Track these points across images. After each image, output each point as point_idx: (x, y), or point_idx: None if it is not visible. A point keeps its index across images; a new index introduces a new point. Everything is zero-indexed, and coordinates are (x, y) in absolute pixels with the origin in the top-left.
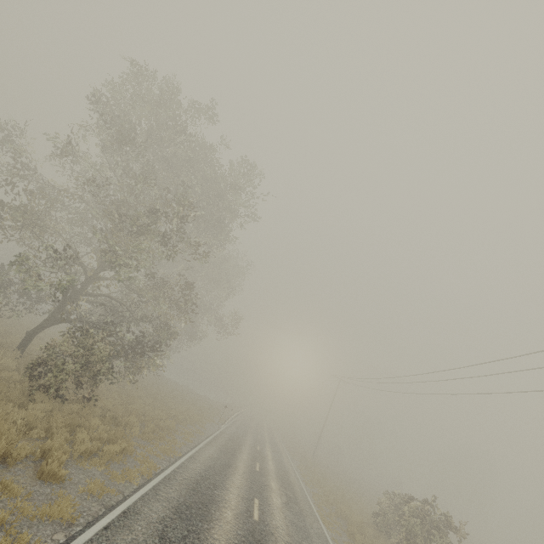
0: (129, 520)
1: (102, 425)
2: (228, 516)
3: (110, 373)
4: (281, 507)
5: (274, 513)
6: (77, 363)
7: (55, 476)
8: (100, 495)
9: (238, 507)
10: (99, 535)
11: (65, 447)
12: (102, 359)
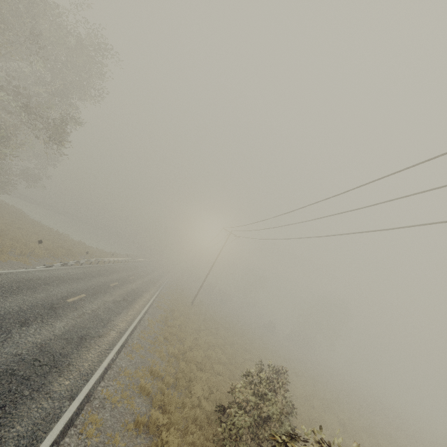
0: None
1: None
2: None
3: None
4: None
5: None
6: None
7: None
8: None
9: None
10: None
11: None
12: None
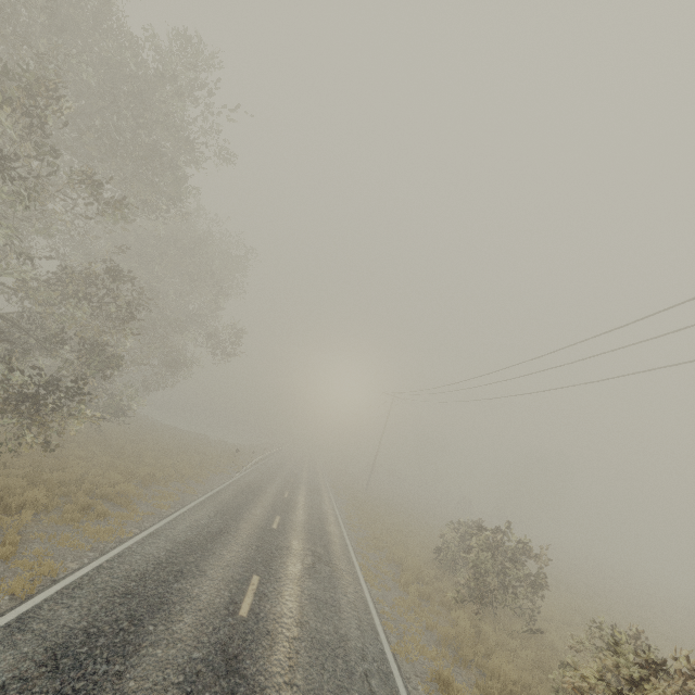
0: None
1: None
2: (183, 627)
3: None
4: (299, 577)
5: (282, 592)
6: None
7: None
8: None
9: (213, 601)
10: None
11: None
12: None
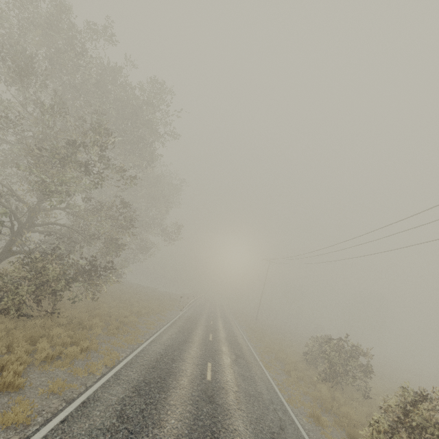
0: (88, 408)
1: (64, 332)
2: (184, 382)
3: (67, 288)
4: (231, 365)
5: (224, 371)
6: (31, 285)
7: (12, 386)
8: (60, 392)
9: (193, 373)
10: (54, 430)
11: (25, 358)
12: (56, 278)
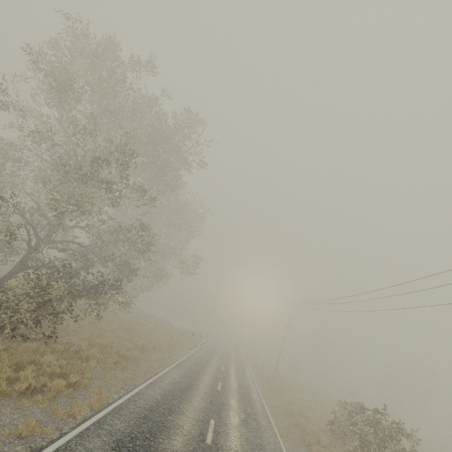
0: None
1: (55, 360)
2: (177, 443)
3: (69, 311)
4: (238, 426)
5: (229, 433)
6: (33, 303)
7: None
8: (28, 436)
9: (191, 431)
10: None
11: (3, 387)
12: (60, 298)
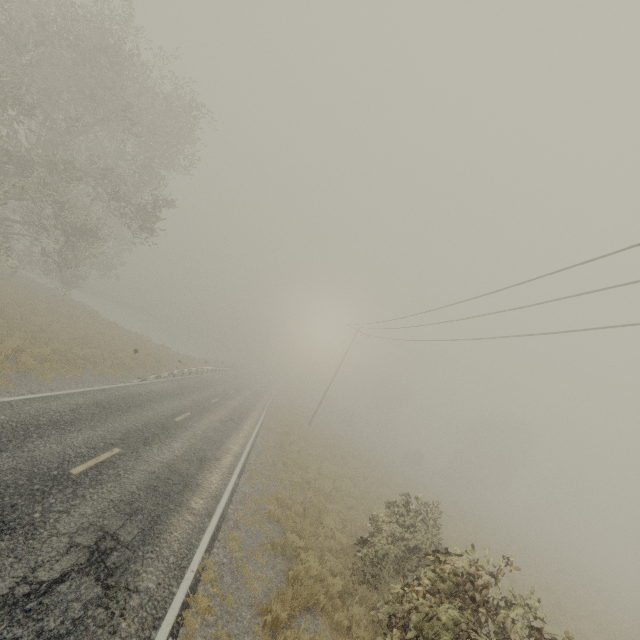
0: None
1: None
2: None
3: None
4: None
5: None
6: None
7: None
8: None
9: None
10: None
11: None
12: None
